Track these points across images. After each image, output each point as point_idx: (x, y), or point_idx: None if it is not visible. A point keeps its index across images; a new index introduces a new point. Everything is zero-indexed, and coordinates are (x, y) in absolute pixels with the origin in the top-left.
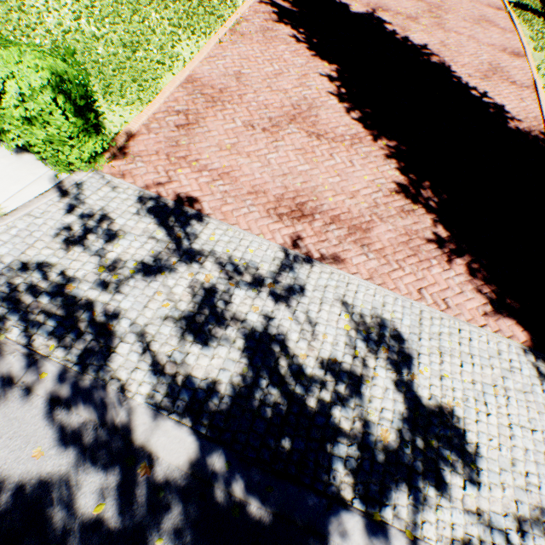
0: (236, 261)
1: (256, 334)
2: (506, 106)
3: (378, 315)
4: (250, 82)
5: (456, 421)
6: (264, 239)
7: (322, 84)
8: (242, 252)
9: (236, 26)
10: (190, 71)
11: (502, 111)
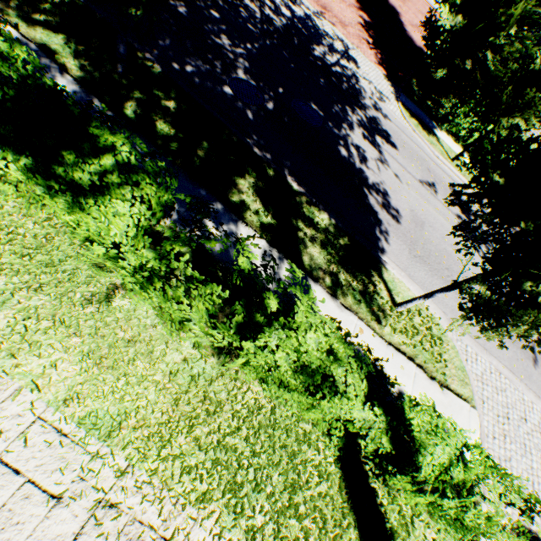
0: (302, 2)
1: (307, 15)
2: (414, 37)
3: (342, 40)
4: None
5: (356, 62)
6: (311, 6)
7: None
8: (304, 3)
9: None
10: None
11: (412, 37)
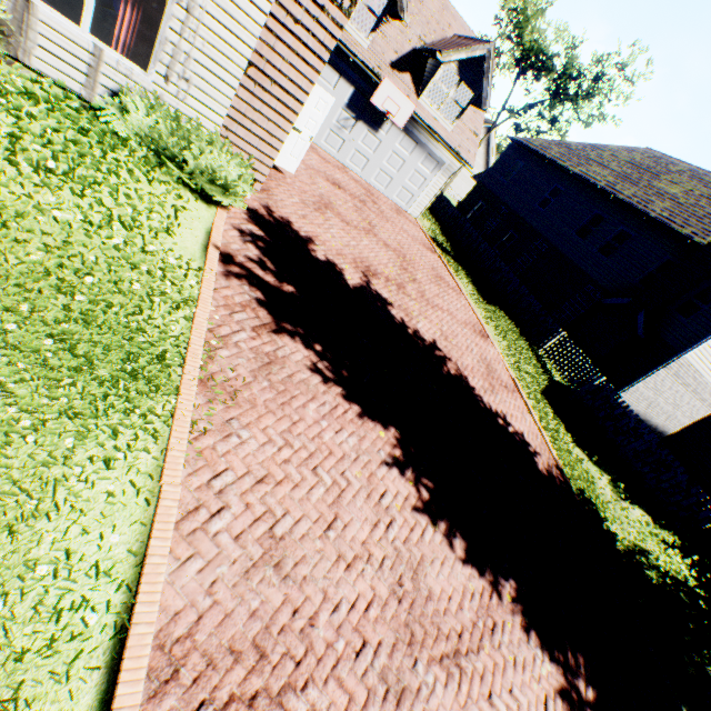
0: None
1: None
2: (524, 433)
3: None
4: (304, 559)
5: None
6: None
7: (398, 490)
8: None
9: (209, 364)
10: (154, 622)
11: (527, 443)
